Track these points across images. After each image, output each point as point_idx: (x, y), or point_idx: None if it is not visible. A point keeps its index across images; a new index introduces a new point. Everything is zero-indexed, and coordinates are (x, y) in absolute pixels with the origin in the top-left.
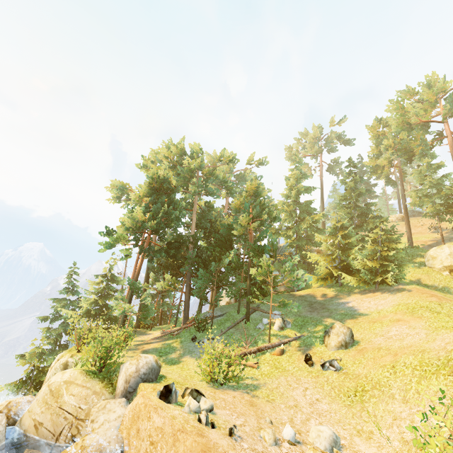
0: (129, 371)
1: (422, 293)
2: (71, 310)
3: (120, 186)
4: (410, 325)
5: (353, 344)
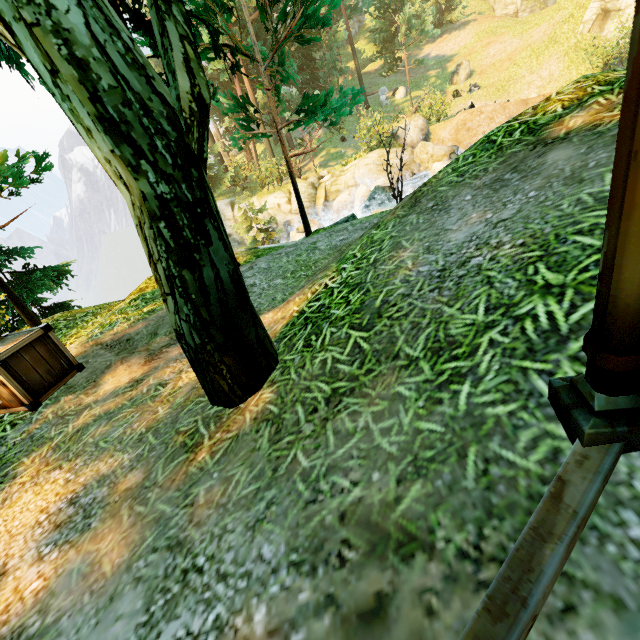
0: (419, 124)
1: (486, 18)
2: None
3: None
4: (500, 42)
5: (471, 73)
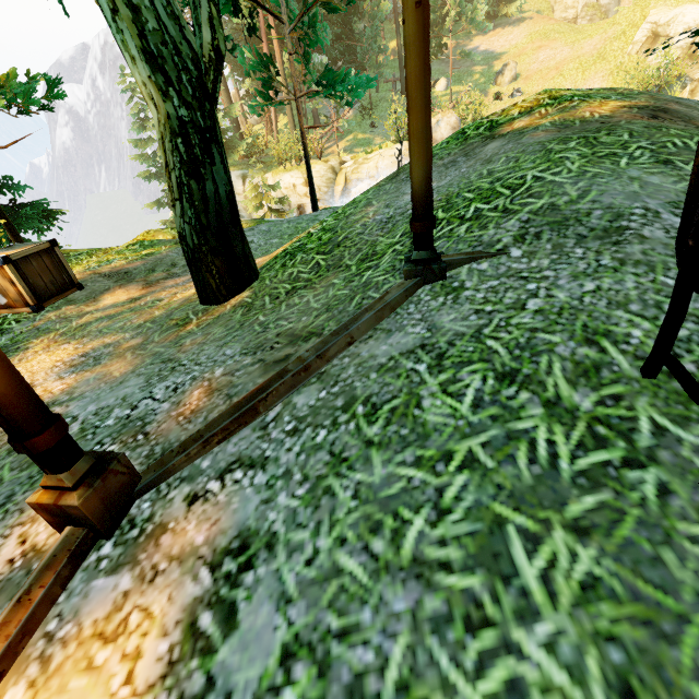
0: (452, 122)
1: (542, 18)
2: None
3: None
4: (552, 48)
5: (517, 77)
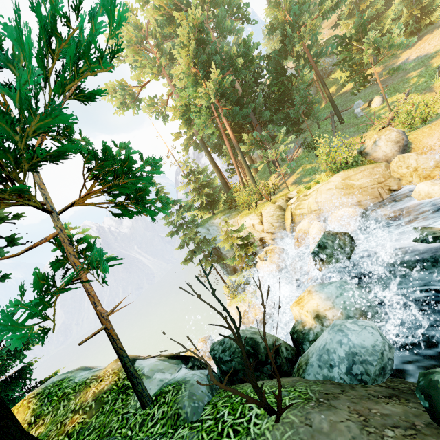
0: (392, 137)
1: None
2: (181, 218)
3: (120, 86)
4: None
5: None
